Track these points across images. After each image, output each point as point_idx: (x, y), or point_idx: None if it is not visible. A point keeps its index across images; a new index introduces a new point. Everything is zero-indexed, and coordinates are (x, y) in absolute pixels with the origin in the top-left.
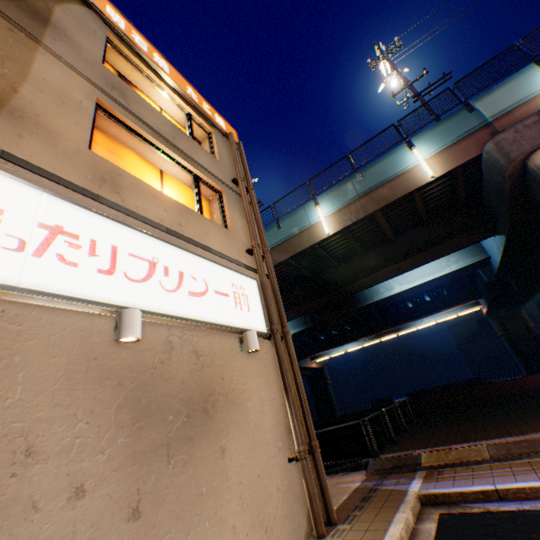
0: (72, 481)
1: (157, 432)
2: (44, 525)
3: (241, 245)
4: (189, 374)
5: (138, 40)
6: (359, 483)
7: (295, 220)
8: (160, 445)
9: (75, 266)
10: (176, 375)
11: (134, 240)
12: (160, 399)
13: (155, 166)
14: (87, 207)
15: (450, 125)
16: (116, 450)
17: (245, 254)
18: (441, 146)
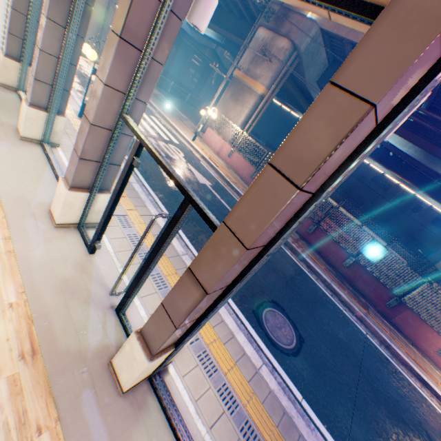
0: None
1: None
2: None
3: None
4: None
5: None
6: None
7: None
8: None
9: None
10: None
11: None
12: None
13: None
14: None
15: None
16: None
17: None
18: None
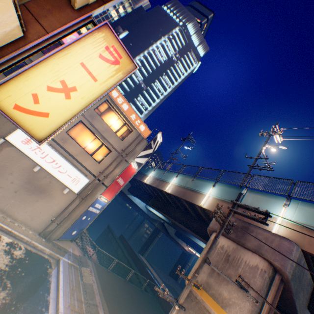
0: (13, 180)
1: (29, 186)
2: (7, 182)
3: (100, 169)
4: (45, 184)
5: (120, 100)
6: (71, 251)
7: (168, 175)
8: (28, 188)
9: (37, 154)
10: (42, 182)
11: (55, 154)
12: (35, 182)
13: (95, 136)
14: (49, 145)
15: (231, 191)
16: (21, 183)
17: (98, 172)
18: (219, 196)
